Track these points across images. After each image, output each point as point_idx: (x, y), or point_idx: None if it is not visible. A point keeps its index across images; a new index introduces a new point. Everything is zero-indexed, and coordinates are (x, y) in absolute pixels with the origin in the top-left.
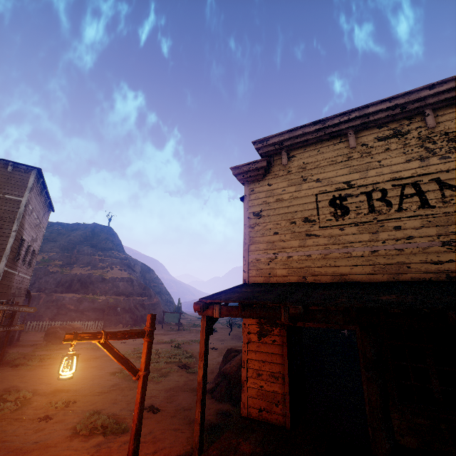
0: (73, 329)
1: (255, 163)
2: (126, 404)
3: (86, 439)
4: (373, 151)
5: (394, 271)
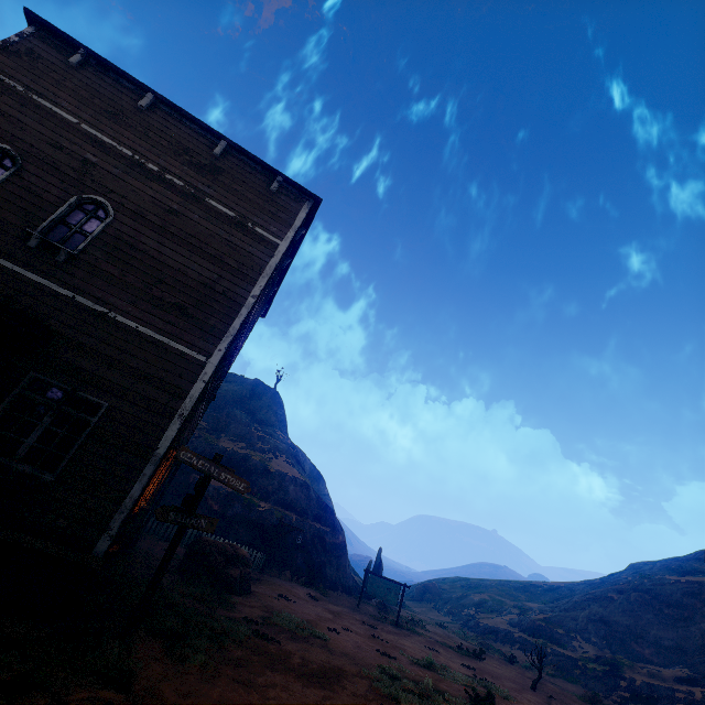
0: (237, 558)
1: None
2: None
3: None
4: None
5: None
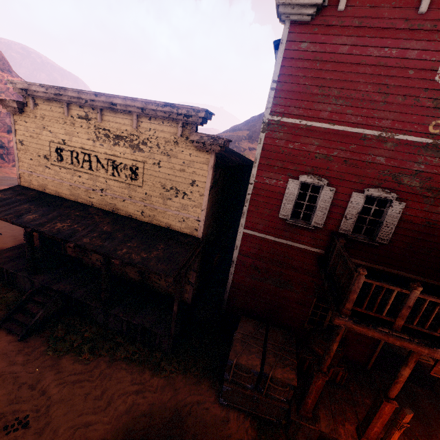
0: None
1: (10, 102)
2: None
3: None
4: (76, 124)
5: (77, 197)
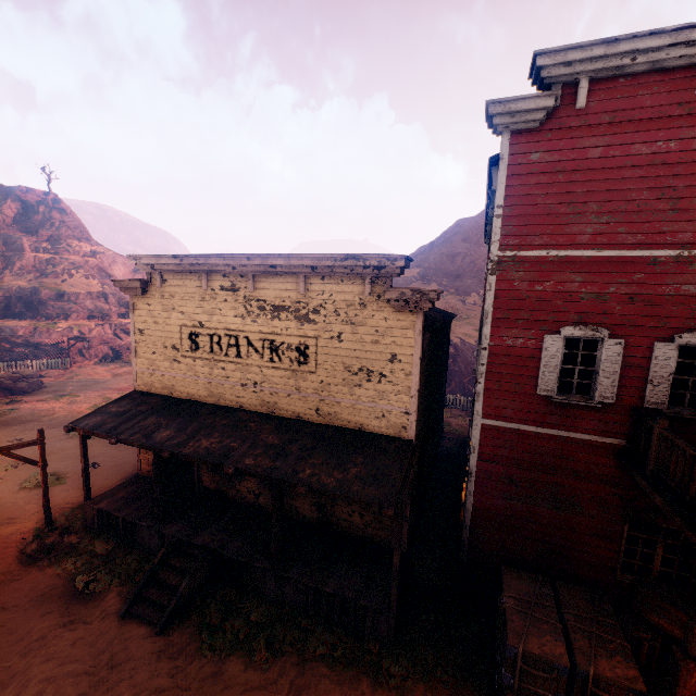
0: (24, 378)
1: (132, 282)
2: (73, 462)
3: (31, 491)
4: (218, 298)
5: (218, 398)
